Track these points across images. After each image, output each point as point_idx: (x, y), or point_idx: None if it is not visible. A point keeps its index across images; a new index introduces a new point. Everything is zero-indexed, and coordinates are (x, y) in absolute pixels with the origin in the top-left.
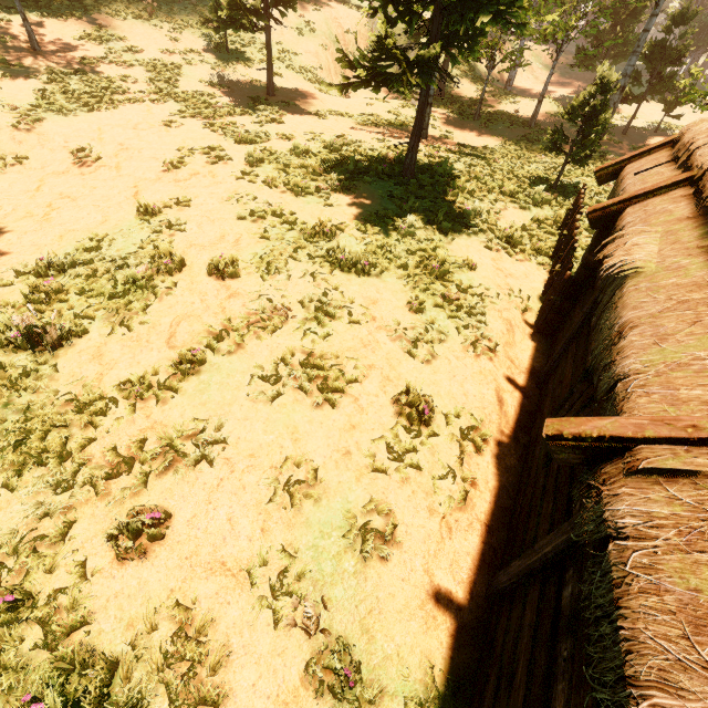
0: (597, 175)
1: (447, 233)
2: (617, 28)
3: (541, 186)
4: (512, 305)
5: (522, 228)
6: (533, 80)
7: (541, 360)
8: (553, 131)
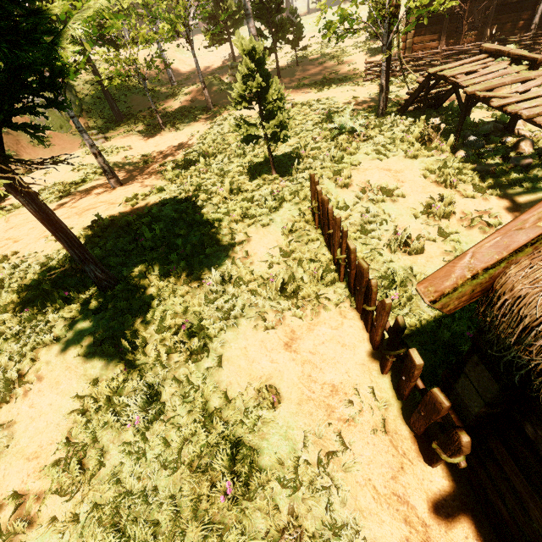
0: (438, 304)
1: (207, 354)
2: (220, 4)
3: (266, 189)
4: (369, 437)
5: (283, 256)
6: (189, 68)
7: (485, 535)
8: (236, 125)
